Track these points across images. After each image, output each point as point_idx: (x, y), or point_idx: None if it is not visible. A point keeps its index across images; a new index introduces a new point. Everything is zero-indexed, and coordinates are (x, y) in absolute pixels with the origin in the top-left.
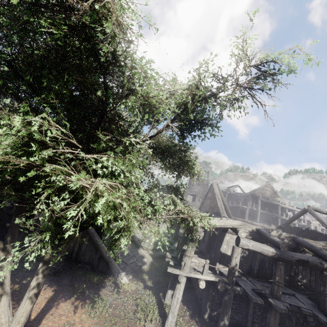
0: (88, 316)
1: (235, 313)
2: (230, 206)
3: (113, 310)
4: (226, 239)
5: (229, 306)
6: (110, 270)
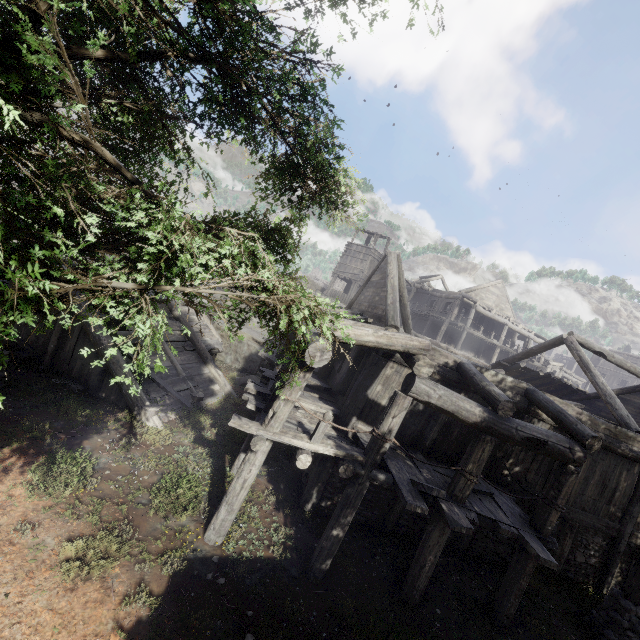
0: (29, 492)
1: (368, 507)
2: (414, 312)
3: (103, 482)
4: (386, 373)
5: (353, 506)
6: (125, 399)
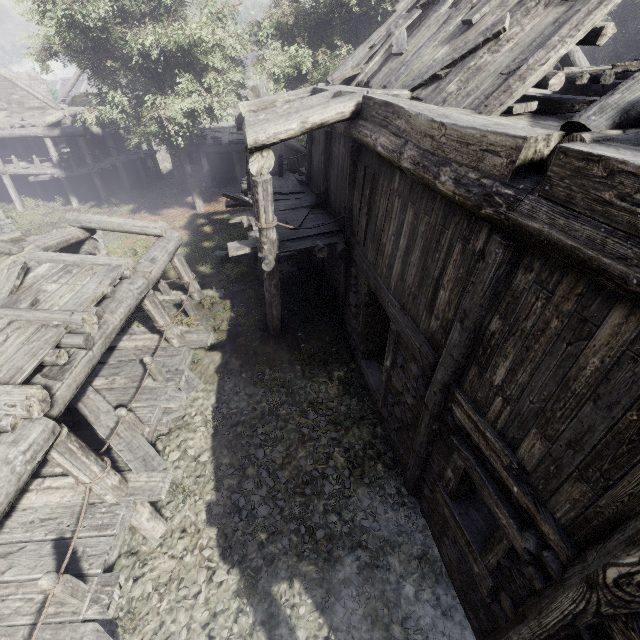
0: None
1: None
2: None
3: None
4: None
5: None
6: None
